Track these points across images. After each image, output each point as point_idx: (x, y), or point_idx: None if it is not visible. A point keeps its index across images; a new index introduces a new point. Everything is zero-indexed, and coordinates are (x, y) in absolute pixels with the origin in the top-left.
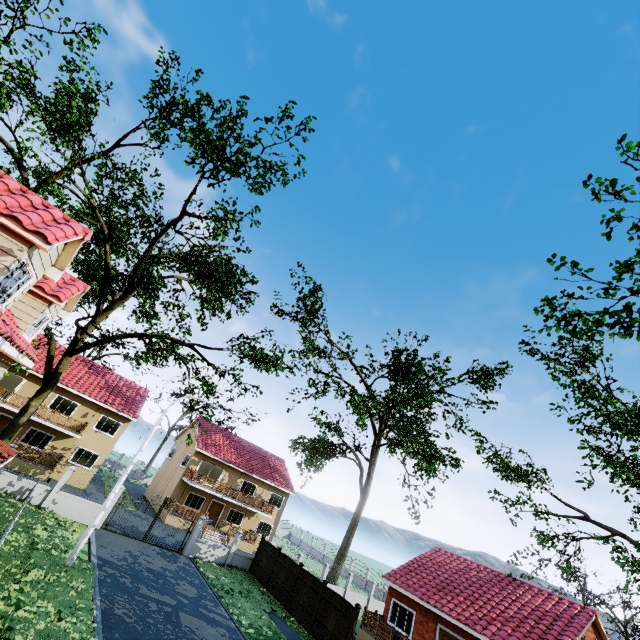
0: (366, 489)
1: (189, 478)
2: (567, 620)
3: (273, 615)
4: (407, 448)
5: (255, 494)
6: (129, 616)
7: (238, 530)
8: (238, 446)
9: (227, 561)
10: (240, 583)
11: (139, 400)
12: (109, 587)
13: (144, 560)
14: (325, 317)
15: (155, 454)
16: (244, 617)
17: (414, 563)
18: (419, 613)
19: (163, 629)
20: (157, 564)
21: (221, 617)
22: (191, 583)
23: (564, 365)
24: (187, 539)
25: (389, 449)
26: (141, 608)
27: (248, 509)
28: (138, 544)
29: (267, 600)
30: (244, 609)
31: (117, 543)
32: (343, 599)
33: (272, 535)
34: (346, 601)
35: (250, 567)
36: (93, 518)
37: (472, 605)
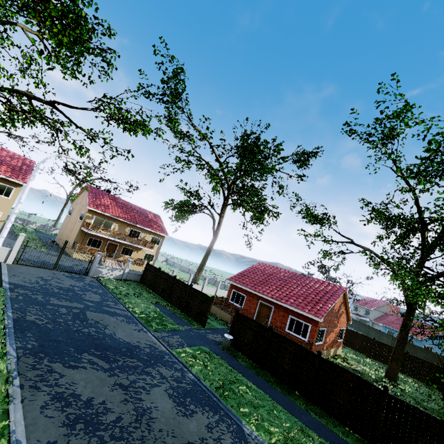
0: (217, 232)
1: (86, 228)
2: (332, 293)
3: (157, 305)
4: (248, 205)
5: (140, 237)
6: (41, 320)
7: (129, 259)
8: (123, 206)
9: (123, 277)
10: (133, 289)
11: (26, 169)
12: (21, 302)
13: (55, 282)
14: (188, 101)
15: (60, 214)
16: (137, 308)
17: (247, 271)
18: (248, 296)
19: (72, 324)
20: (66, 283)
21: (120, 310)
22: (96, 293)
23: (370, 143)
24: (90, 267)
25: (233, 208)
26: (52, 313)
27: (136, 246)
28: (49, 272)
29: (153, 297)
30: (137, 304)
31: (29, 272)
32: (203, 293)
33: (155, 261)
34: (205, 294)
35: (140, 280)
36: (3, 257)
37: (280, 290)
